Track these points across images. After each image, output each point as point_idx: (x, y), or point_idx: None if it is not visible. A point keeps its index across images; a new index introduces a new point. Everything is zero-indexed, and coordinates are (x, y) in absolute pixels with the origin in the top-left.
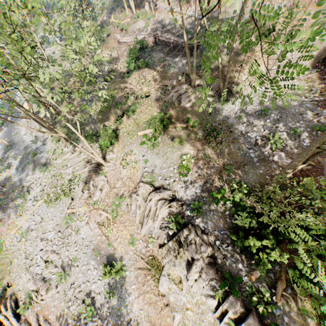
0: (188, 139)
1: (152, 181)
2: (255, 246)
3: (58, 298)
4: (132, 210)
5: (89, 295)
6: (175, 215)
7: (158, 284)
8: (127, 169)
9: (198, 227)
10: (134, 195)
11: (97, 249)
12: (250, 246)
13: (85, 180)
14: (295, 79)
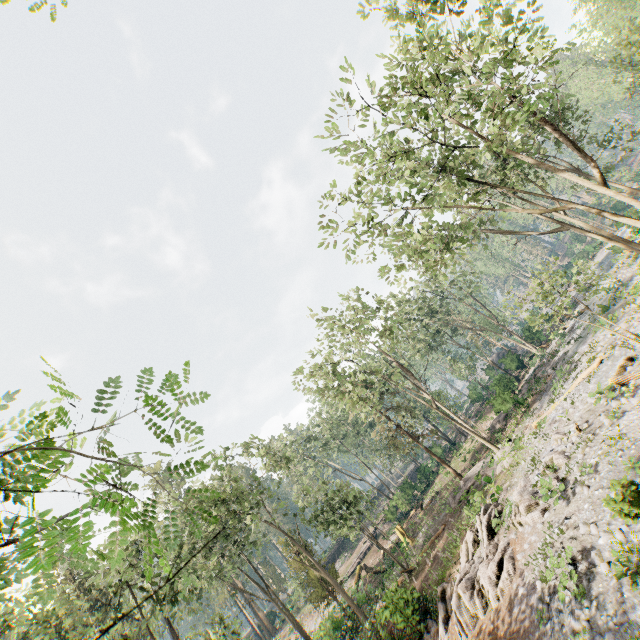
0: None
1: None
2: None
3: (538, 533)
4: None
5: (586, 554)
6: None
7: None
8: None
9: None
10: None
11: (639, 460)
12: None
13: None
14: None
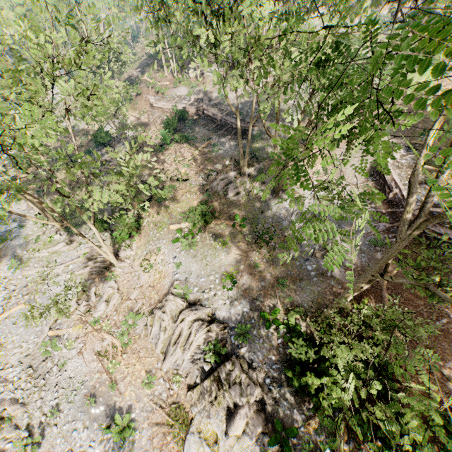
0: (234, 241)
1: (186, 293)
2: (314, 385)
3: None
4: (153, 333)
5: None
6: (215, 342)
7: (183, 447)
8: (150, 273)
9: (244, 359)
10: (159, 313)
11: (91, 395)
12: (308, 386)
13: (84, 285)
14: (352, 185)
